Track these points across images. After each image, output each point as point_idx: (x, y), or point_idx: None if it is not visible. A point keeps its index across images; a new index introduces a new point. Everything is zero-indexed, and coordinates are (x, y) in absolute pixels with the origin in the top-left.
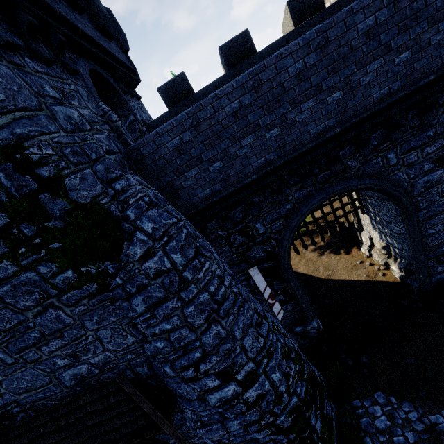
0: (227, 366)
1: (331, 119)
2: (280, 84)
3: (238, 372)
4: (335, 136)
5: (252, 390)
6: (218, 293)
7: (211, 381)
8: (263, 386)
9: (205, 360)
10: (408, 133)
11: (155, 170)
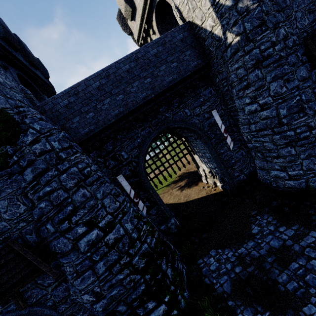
0: (92, 218)
1: (148, 91)
2: (119, 74)
3: (100, 222)
4: (153, 99)
5: (110, 234)
6: (85, 170)
7: (80, 228)
8: (119, 231)
9: (76, 214)
10: (191, 99)
11: (52, 118)
